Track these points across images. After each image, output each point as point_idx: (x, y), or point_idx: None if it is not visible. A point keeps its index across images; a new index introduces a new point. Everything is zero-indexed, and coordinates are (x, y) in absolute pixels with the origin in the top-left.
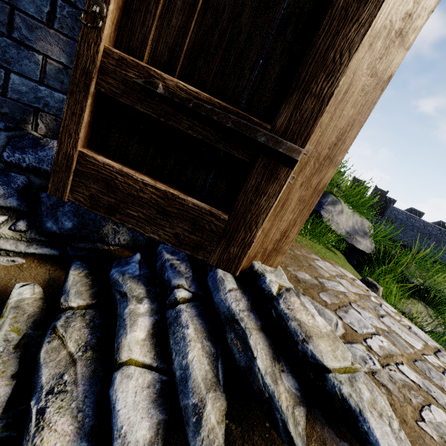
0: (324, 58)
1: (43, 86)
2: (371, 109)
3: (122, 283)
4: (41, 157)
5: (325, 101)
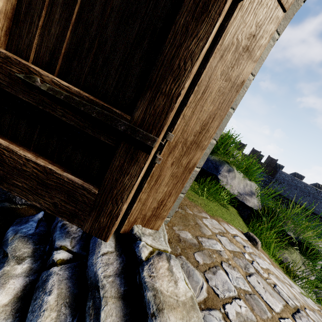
0: (171, 65)
1: None
2: (229, 105)
3: (9, 242)
4: None
5: (174, 99)
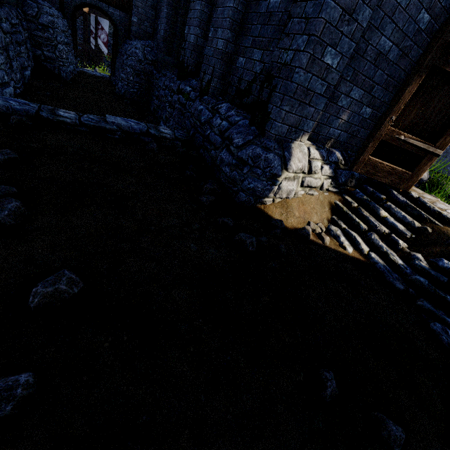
0: None
1: (336, 130)
2: None
3: (366, 198)
4: (335, 157)
5: None
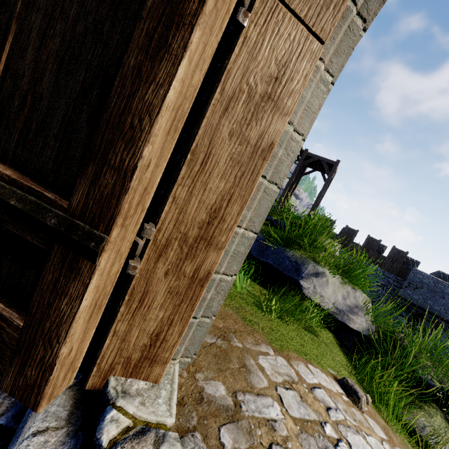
0: (120, 124)
1: None
2: (254, 180)
3: None
4: None
5: (129, 175)
